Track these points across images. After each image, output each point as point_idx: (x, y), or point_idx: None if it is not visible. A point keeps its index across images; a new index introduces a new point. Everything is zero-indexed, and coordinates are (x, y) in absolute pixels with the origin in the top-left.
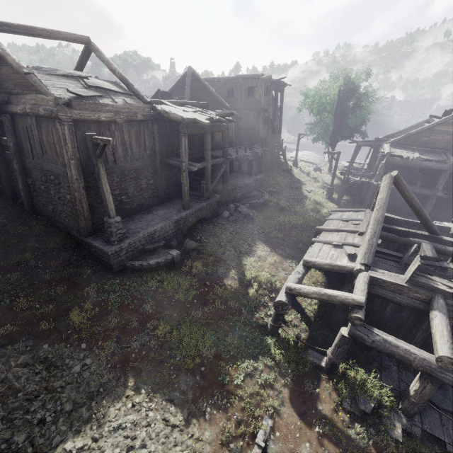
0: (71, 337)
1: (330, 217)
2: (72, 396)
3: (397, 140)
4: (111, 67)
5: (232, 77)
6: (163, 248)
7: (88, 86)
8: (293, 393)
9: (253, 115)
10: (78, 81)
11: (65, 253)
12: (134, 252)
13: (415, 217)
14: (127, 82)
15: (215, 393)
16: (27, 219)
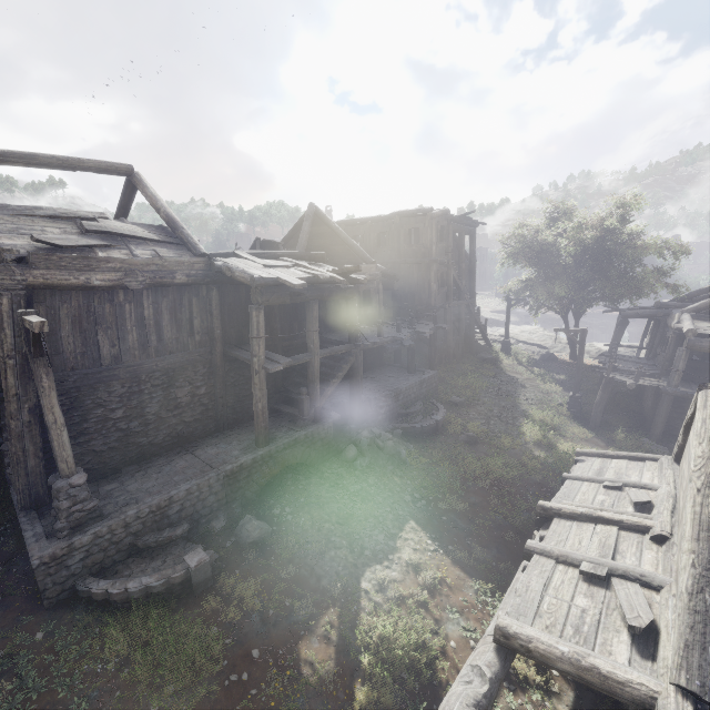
0: None
1: (574, 471)
2: None
3: (705, 305)
4: (155, 205)
5: (384, 216)
6: (186, 537)
7: (87, 231)
8: None
9: (419, 271)
10: (75, 224)
11: None
12: (110, 552)
13: None
14: (175, 225)
15: None
16: None
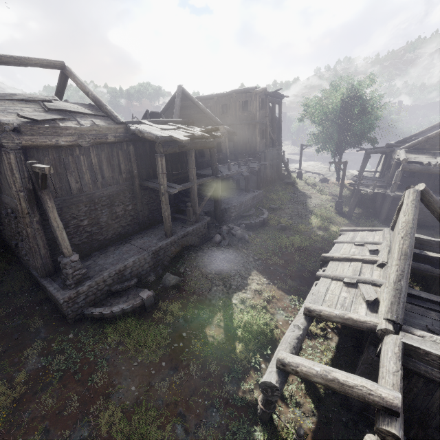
0: None
1: (339, 239)
2: None
3: (413, 144)
4: (84, 89)
5: (225, 93)
6: (136, 286)
7: (49, 109)
8: None
9: (248, 129)
10: (39, 105)
11: (19, 298)
12: (98, 295)
13: None
14: (100, 103)
15: None
16: None
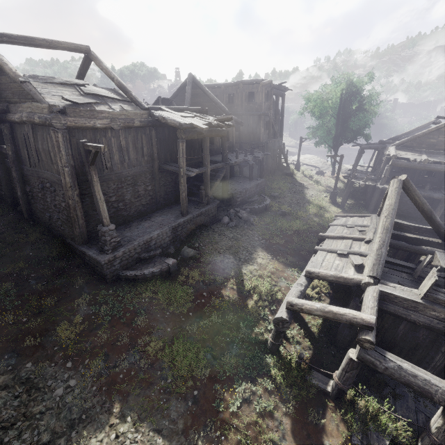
0: (56, 355)
1: (334, 223)
2: (51, 424)
3: (403, 142)
4: (110, 75)
5: (233, 83)
6: (159, 256)
7: (85, 94)
8: (295, 424)
9: (253, 120)
10: (75, 88)
11: (59, 262)
12: (129, 261)
13: (424, 222)
14: (125, 89)
15: (208, 423)
16: (24, 227)
